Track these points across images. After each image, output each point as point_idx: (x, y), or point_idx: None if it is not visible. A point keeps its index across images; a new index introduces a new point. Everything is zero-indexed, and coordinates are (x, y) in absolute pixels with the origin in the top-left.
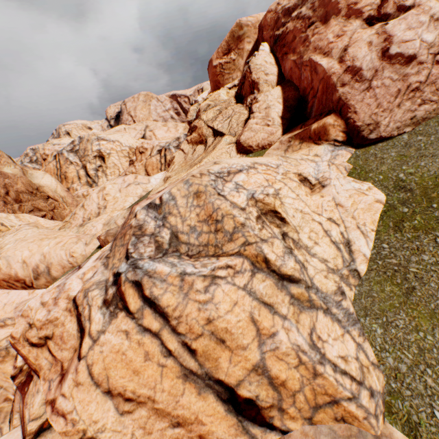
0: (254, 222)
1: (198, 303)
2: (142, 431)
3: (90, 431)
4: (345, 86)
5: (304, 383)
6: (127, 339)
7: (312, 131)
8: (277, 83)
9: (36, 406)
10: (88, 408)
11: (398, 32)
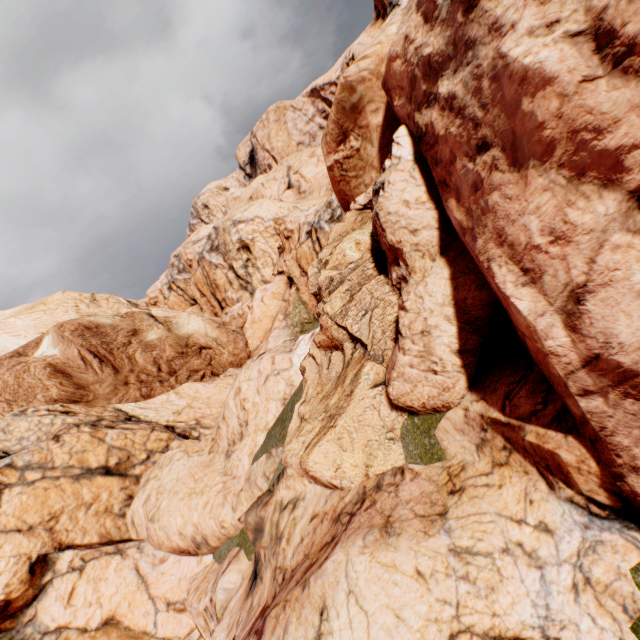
0: None
1: None
2: None
3: None
4: (594, 397)
5: None
6: None
7: (527, 444)
8: (440, 245)
9: None
10: None
11: None
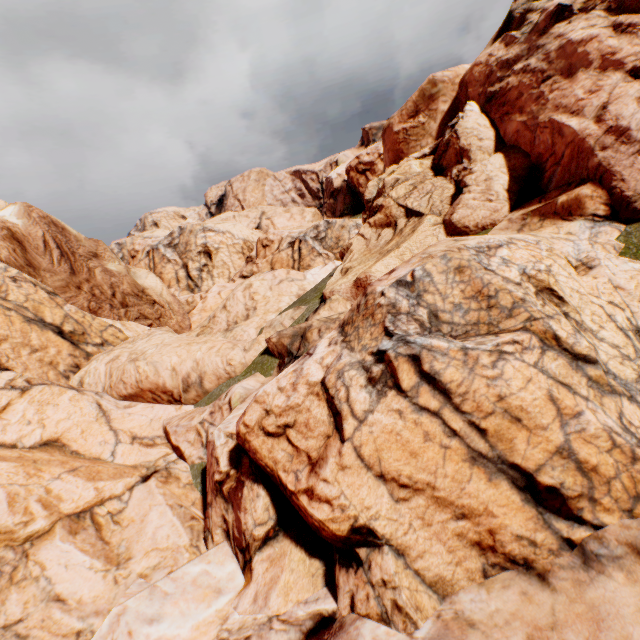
0: (533, 298)
1: (486, 379)
2: (420, 522)
3: (361, 518)
4: (606, 150)
5: (620, 470)
6: (400, 419)
7: (558, 205)
8: (495, 149)
9: (259, 510)
10: (358, 492)
11: None
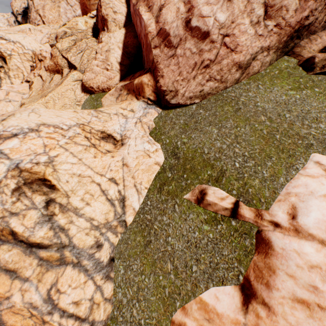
0: (8, 195)
1: None
2: None
3: None
4: (157, 49)
5: None
6: None
7: (135, 85)
8: (125, 24)
9: None
10: None
11: (198, 4)
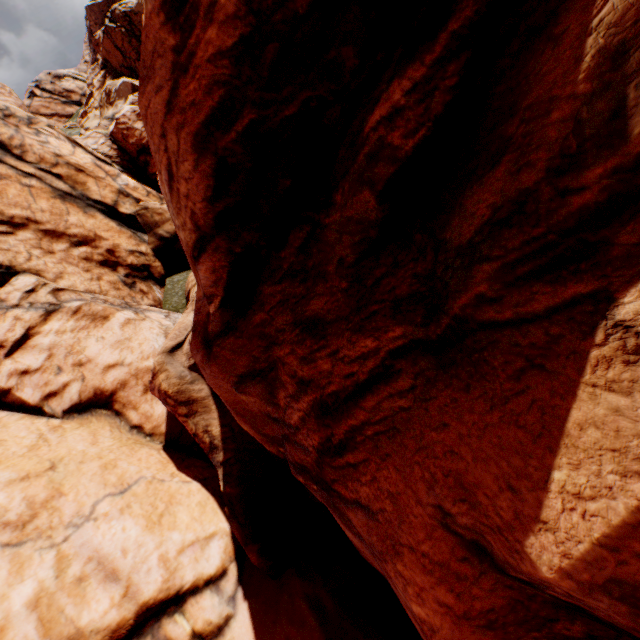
0: None
1: None
2: None
3: None
4: None
5: None
6: None
7: None
8: None
9: None
10: None
11: None
